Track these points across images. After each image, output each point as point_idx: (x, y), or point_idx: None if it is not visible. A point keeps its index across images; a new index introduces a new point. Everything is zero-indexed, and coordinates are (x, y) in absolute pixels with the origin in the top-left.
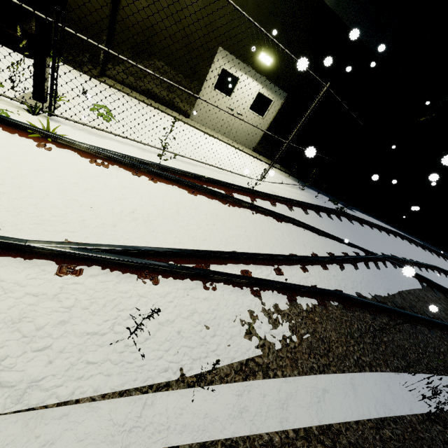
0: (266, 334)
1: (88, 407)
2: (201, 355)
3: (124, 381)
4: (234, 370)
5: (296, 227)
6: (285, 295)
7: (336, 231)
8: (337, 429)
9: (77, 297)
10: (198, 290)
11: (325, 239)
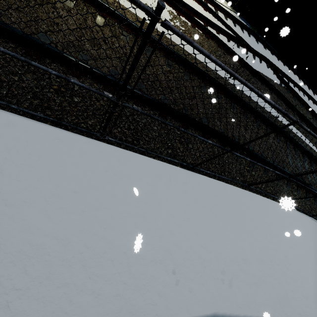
0: (177, 25)
1: (123, 0)
2: None
3: None
4: None
5: (214, 17)
6: (191, 24)
7: (240, 35)
8: (191, 55)
9: None
10: None
11: (229, 31)
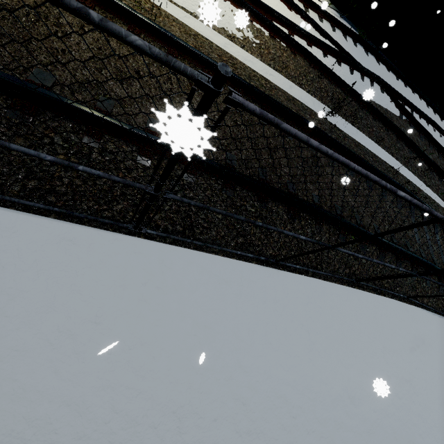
0: (248, 37)
1: (165, 2)
2: None
3: (178, 2)
4: (227, 35)
5: (303, 19)
6: (269, 33)
7: (342, 44)
8: (270, 82)
9: None
10: None
11: (326, 40)
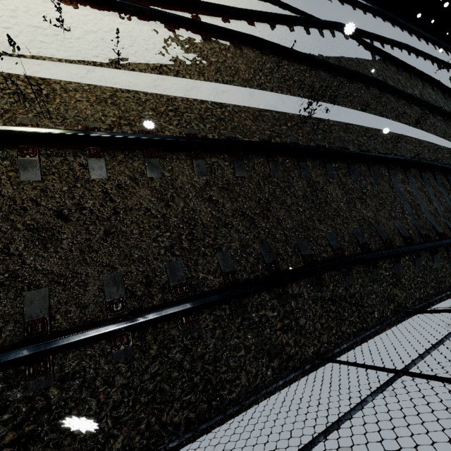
0: (178, 55)
1: (53, 65)
2: (123, 55)
3: (70, 56)
4: (151, 68)
5: None
6: (200, 35)
7: None
8: (226, 105)
9: (16, 6)
10: (115, 18)
11: (266, 3)
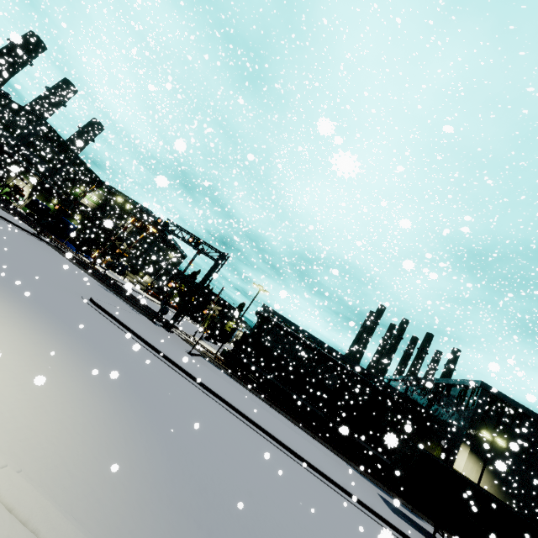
0: None
1: None
2: None
3: None
4: None
5: None
6: None
7: None
8: None
9: None
10: None
11: None
